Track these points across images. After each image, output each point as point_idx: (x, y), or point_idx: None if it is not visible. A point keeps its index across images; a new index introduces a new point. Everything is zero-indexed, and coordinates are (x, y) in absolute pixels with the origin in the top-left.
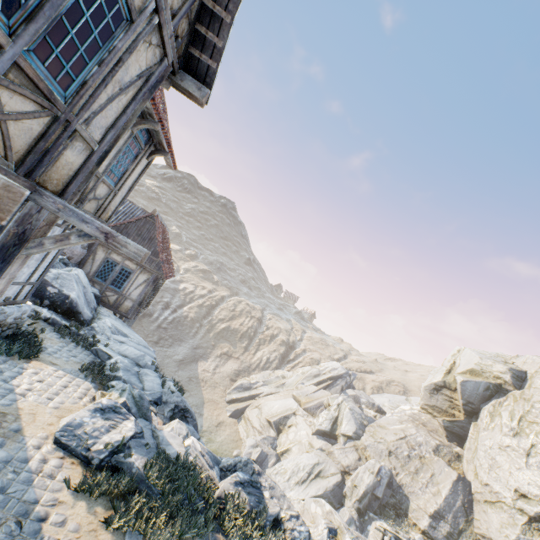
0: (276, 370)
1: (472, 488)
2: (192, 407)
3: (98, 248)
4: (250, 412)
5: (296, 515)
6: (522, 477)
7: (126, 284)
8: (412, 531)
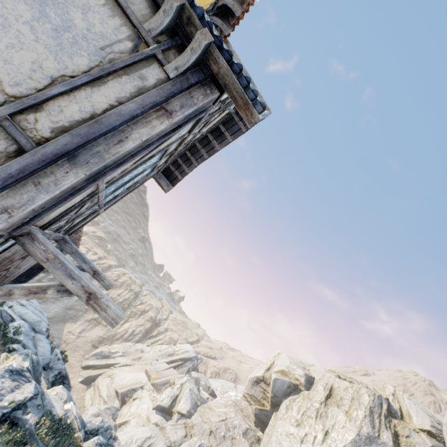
0: (137, 343)
1: None
2: None
3: None
4: (102, 380)
5: None
6: None
7: None
8: None
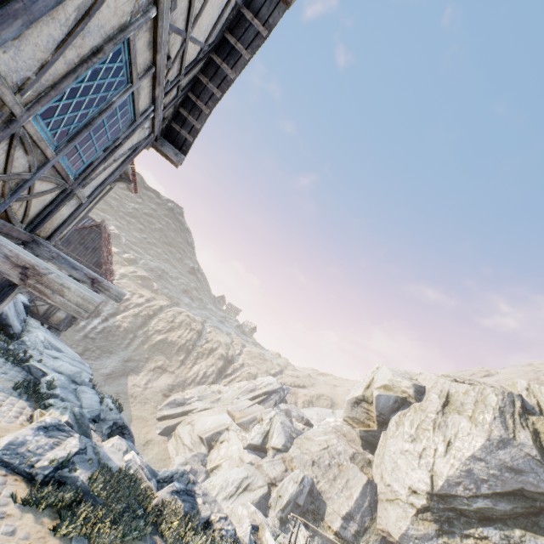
0: (212, 385)
1: (377, 490)
2: None
3: None
4: (181, 428)
5: (225, 516)
6: (415, 476)
7: None
8: (326, 533)
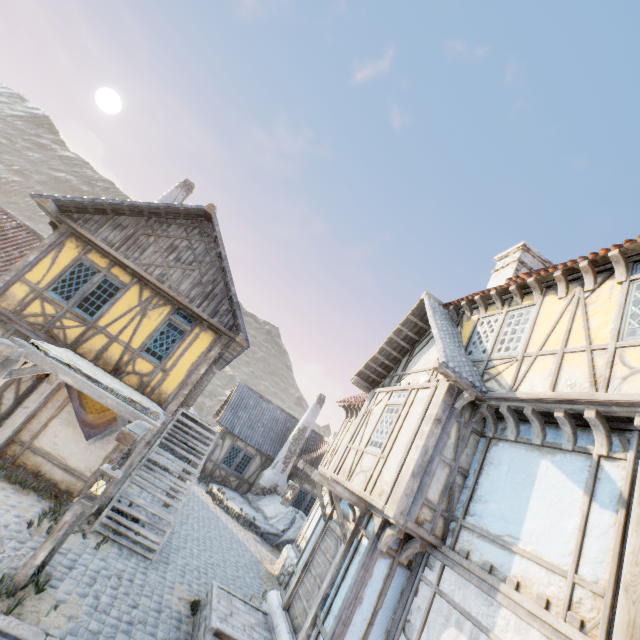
0: None
1: None
2: None
3: (294, 479)
4: None
5: None
6: None
7: None
8: None
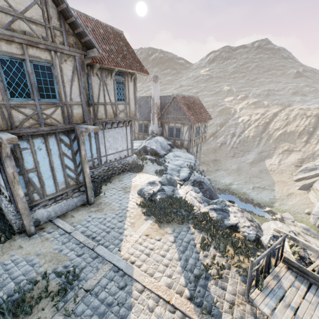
0: None
1: None
2: (265, 187)
3: (164, 125)
4: (317, 185)
5: (248, 225)
6: None
7: (181, 134)
8: None
